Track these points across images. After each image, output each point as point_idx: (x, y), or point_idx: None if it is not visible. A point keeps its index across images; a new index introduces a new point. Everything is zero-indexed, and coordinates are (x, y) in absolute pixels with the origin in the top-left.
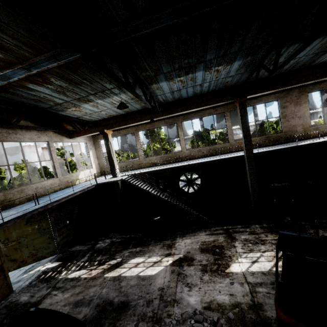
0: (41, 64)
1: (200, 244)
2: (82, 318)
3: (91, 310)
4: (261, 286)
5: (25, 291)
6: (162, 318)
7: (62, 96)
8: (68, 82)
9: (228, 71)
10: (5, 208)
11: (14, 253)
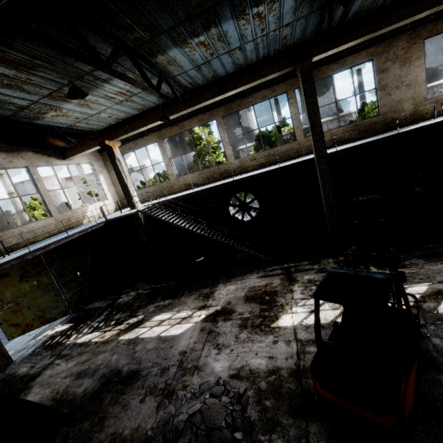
0: None
1: (247, 291)
2: (81, 392)
3: (94, 382)
4: (314, 345)
5: (26, 361)
6: (175, 390)
7: (20, 94)
8: (12, 67)
9: (279, 15)
10: None
11: (14, 317)
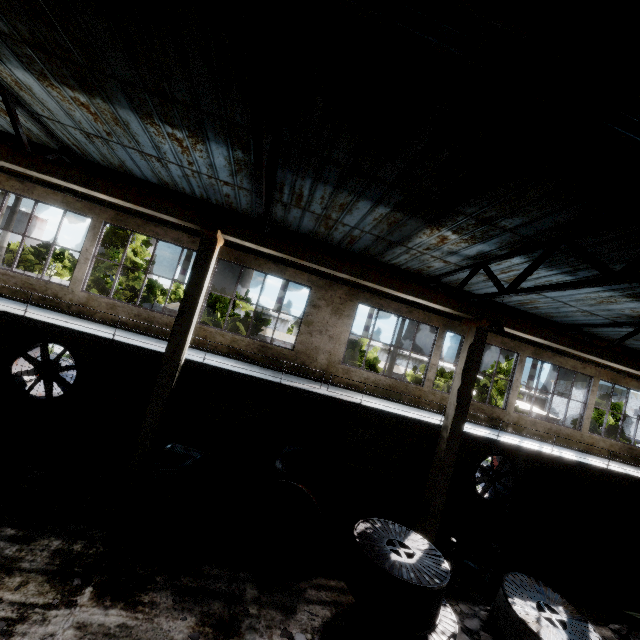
0: None
1: None
2: None
3: None
4: None
5: None
6: None
7: None
8: None
9: (211, 163)
10: None
11: None
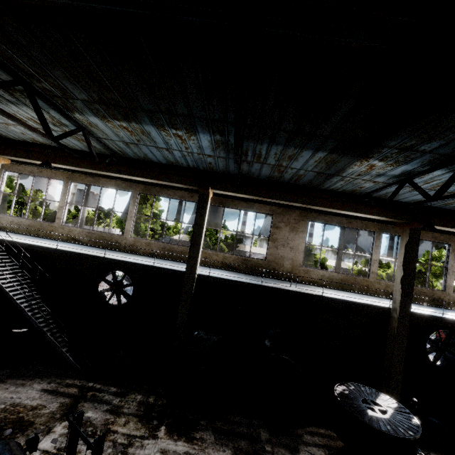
0: None
1: (0, 409)
2: None
3: None
4: None
5: None
6: None
7: None
8: None
9: (200, 146)
10: None
11: None
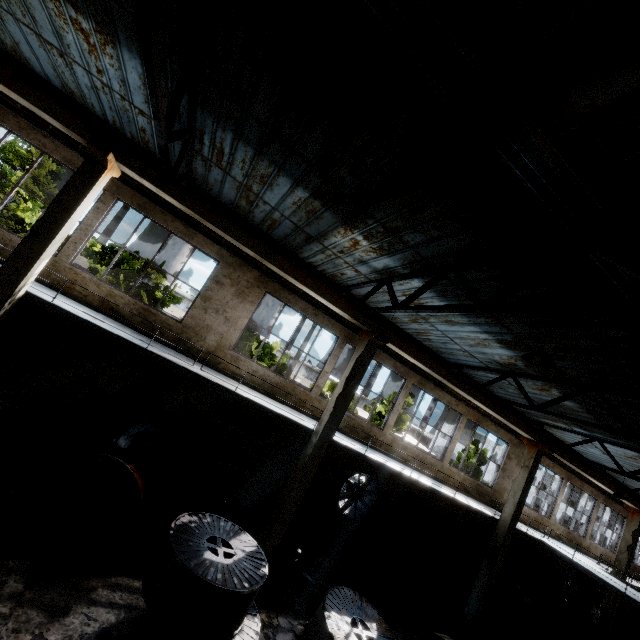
0: None
1: None
2: None
3: None
4: None
5: None
6: None
7: None
8: None
9: (124, 79)
10: None
11: None
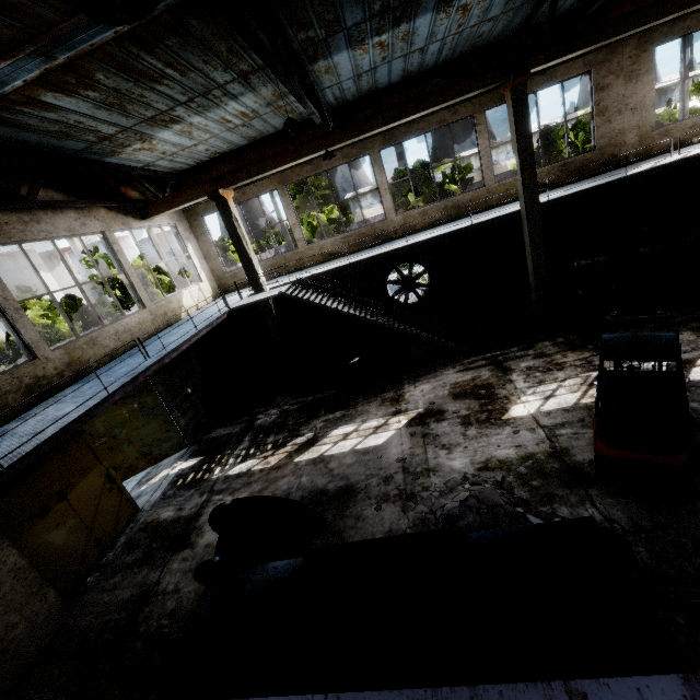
0: (78, 37)
1: (450, 389)
2: None
3: None
4: (564, 428)
5: (162, 506)
6: (415, 493)
7: (115, 117)
8: (132, 78)
9: (488, 7)
10: (78, 376)
11: (110, 456)
